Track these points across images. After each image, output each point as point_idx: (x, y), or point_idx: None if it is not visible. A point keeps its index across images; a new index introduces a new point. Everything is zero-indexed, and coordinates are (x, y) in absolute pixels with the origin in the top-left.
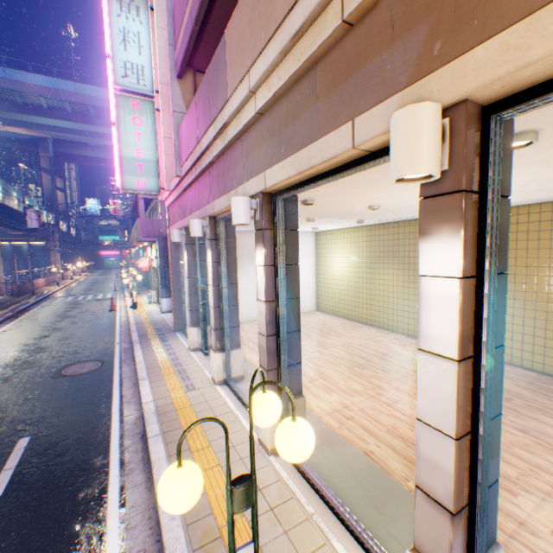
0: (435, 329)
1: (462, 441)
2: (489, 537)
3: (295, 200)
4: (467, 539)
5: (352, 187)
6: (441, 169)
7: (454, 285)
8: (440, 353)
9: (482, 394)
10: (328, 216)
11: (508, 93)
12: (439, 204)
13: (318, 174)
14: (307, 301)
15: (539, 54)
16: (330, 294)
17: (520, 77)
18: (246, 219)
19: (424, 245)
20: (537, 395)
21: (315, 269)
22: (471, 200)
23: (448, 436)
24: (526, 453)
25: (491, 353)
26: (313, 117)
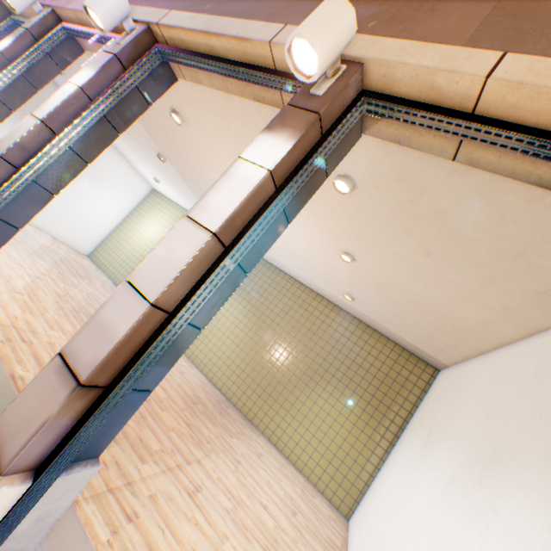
0: (217, 203)
1: (156, 315)
2: (97, 450)
3: (174, 82)
4: (73, 429)
5: (228, 138)
6: (318, 93)
7: (261, 174)
8: (204, 224)
9: (208, 284)
10: (183, 170)
11: (381, 91)
12: (298, 115)
13: (220, 57)
14: (89, 239)
15: (415, 63)
16: (120, 250)
17: (396, 75)
18: (107, 19)
19: (263, 137)
20: (218, 409)
21: (126, 219)
22: (317, 132)
23: (146, 301)
24: (180, 438)
25: (237, 270)
26: (258, 4)
